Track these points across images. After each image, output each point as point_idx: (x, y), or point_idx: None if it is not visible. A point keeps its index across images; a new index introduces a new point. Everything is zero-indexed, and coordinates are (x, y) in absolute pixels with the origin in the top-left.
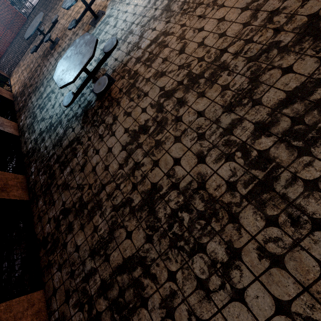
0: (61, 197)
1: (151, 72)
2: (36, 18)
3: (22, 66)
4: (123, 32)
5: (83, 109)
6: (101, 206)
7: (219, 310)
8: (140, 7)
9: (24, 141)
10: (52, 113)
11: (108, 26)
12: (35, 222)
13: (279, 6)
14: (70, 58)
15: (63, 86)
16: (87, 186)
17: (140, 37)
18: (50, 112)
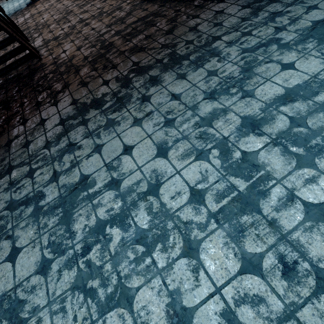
0: None
1: None
2: None
3: None
4: None
5: (16, 11)
6: None
7: None
8: None
9: None
10: None
11: None
12: None
13: None
14: None
15: None
16: None
17: None
18: None
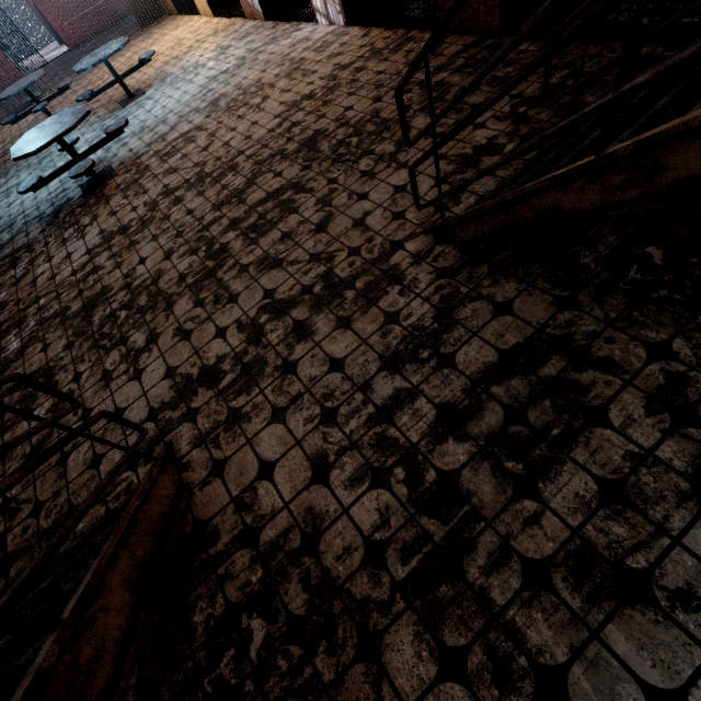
0: None
1: (164, 168)
2: (30, 75)
3: None
4: (156, 120)
5: (56, 208)
6: (23, 323)
7: (113, 394)
8: (189, 95)
9: None
10: (5, 213)
11: (141, 109)
12: None
13: (301, 119)
14: (46, 128)
15: (20, 157)
16: (14, 302)
17: (171, 129)
18: (1, 212)
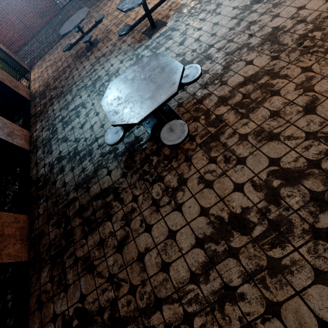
0: (80, 284)
1: (250, 127)
2: (78, 13)
3: (48, 61)
4: (195, 54)
5: (127, 146)
6: None
7: None
8: (223, 27)
9: (35, 161)
10: (80, 135)
11: (170, 41)
12: (32, 308)
13: None
14: (133, 84)
15: (119, 124)
16: (127, 285)
17: (224, 68)
18: (77, 133)
